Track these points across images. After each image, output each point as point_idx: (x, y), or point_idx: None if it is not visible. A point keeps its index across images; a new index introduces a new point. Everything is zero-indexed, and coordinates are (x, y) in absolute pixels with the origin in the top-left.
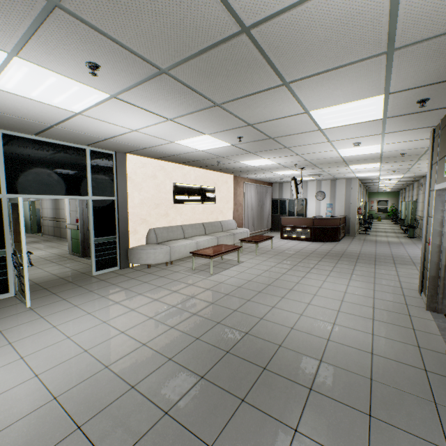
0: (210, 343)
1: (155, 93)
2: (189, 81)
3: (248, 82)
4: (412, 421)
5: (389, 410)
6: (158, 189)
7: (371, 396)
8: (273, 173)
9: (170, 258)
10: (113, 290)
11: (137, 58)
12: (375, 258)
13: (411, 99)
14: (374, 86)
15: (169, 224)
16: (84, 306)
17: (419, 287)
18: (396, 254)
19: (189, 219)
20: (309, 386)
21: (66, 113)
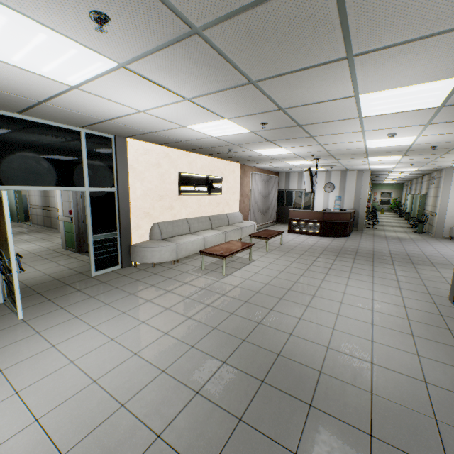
0: (240, 369)
1: (177, 62)
2: (227, 47)
3: (303, 52)
4: None
5: None
6: (162, 179)
7: (443, 444)
8: (284, 162)
9: (176, 256)
10: (117, 296)
11: (164, 7)
12: (392, 257)
13: None
14: None
15: (174, 218)
16: (86, 317)
17: (450, 294)
18: (411, 253)
19: (194, 212)
20: (368, 431)
21: (58, 87)
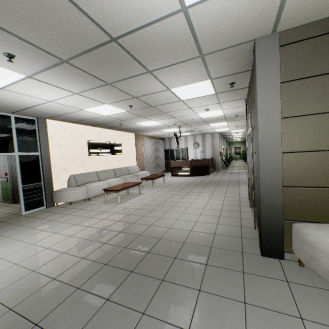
0: (114, 244)
1: (61, 75)
2: (85, 68)
3: (125, 70)
4: (228, 262)
5: (217, 260)
6: (75, 145)
7: (209, 255)
8: (162, 131)
9: (88, 195)
10: (40, 223)
11: (43, 52)
12: (229, 182)
13: (225, 82)
14: (202, 75)
15: (86, 171)
16: (15, 236)
17: (248, 195)
18: (241, 179)
19: (102, 167)
20: (175, 256)
21: None
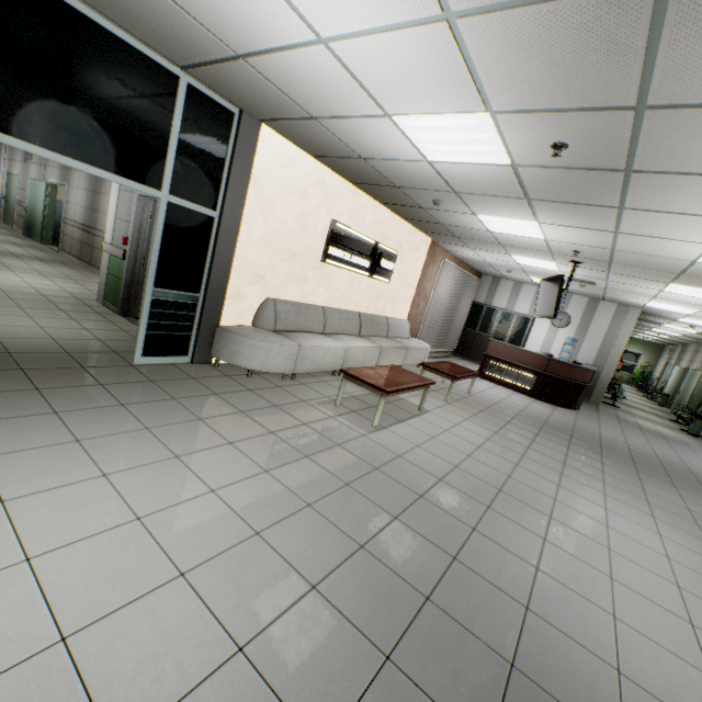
0: (429, 694)
1: None
2: None
3: None
4: None
5: None
6: (302, 222)
7: None
8: (509, 256)
9: (294, 367)
10: (171, 417)
11: None
12: (666, 470)
13: None
14: None
15: (303, 299)
16: (98, 447)
17: None
18: (695, 469)
19: (338, 299)
20: None
21: None
